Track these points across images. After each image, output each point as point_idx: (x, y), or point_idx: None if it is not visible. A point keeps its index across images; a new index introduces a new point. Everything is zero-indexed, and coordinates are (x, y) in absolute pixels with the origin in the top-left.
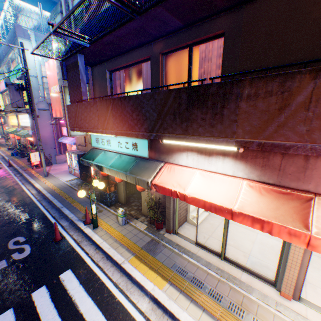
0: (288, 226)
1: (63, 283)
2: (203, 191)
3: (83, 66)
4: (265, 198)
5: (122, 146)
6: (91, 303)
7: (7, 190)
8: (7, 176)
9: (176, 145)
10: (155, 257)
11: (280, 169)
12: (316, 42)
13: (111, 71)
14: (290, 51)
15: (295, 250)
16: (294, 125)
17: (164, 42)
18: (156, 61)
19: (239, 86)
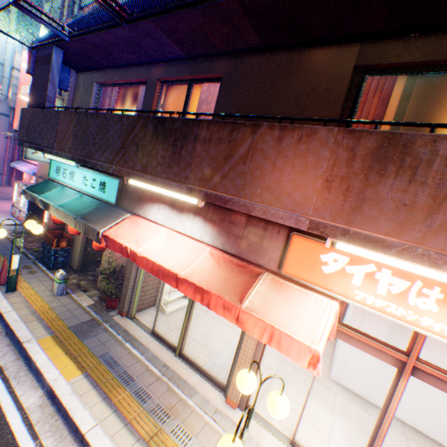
0: (224, 297)
1: None
2: (160, 253)
3: (59, 65)
4: (221, 269)
5: (87, 183)
6: None
7: None
8: None
9: (150, 193)
10: (83, 340)
11: (243, 237)
12: (292, 112)
13: (101, 85)
14: (272, 114)
15: (248, 341)
16: (234, 178)
17: (165, 69)
18: (153, 87)
19: (199, 127)
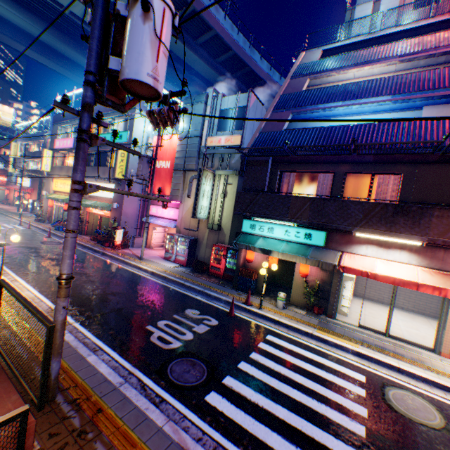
0: None
1: (274, 342)
2: (388, 272)
3: (270, 165)
4: (435, 277)
5: (289, 234)
6: (310, 353)
7: (111, 268)
8: (86, 254)
9: (356, 239)
10: (334, 331)
11: (442, 259)
12: None
13: (282, 171)
14: (445, 195)
15: None
16: None
17: (350, 166)
18: (340, 176)
19: (431, 210)
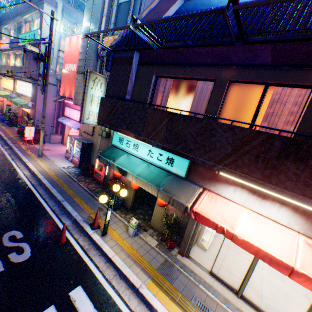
0: None
1: (75, 304)
2: (253, 235)
3: (136, 65)
4: None
5: (152, 155)
6: None
7: None
8: None
9: (223, 176)
10: (172, 283)
11: None
12: None
13: (158, 76)
14: None
15: None
16: None
17: (238, 71)
18: (222, 86)
19: None
